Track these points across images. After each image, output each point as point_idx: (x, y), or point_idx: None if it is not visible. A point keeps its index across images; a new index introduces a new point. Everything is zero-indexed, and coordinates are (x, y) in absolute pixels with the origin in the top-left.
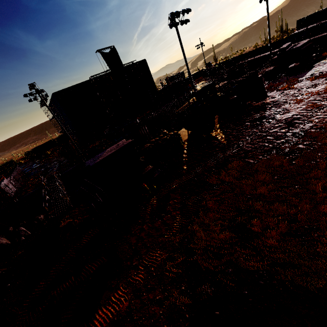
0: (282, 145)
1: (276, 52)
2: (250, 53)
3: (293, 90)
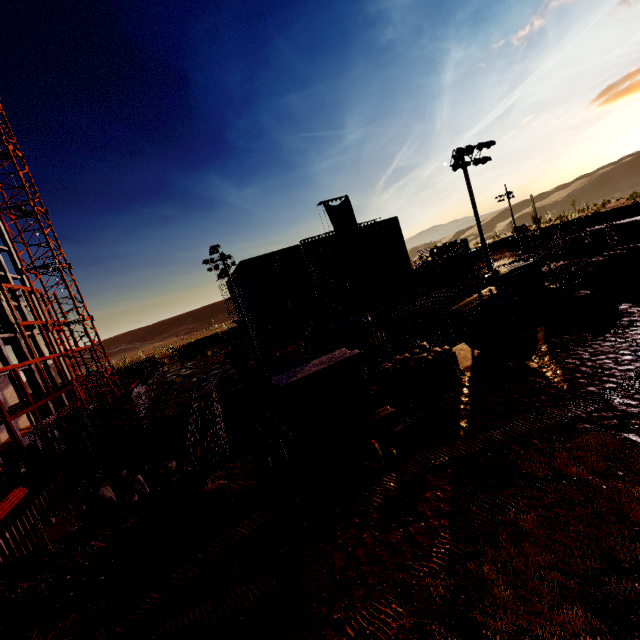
0: None
1: None
2: (619, 210)
3: None
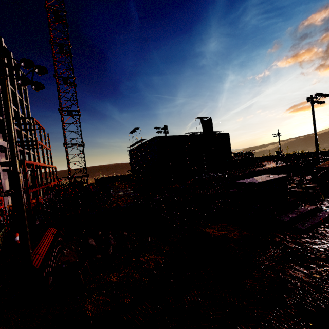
0: None
1: None
2: (325, 152)
3: None
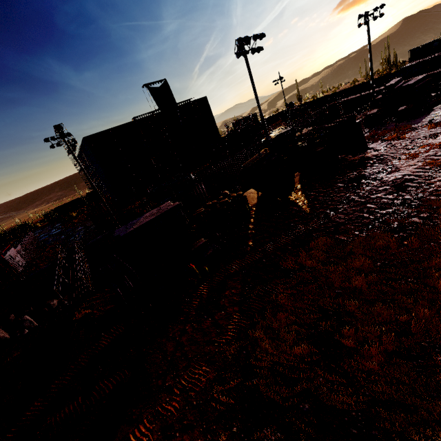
0: (388, 217)
1: (381, 90)
2: (345, 91)
3: (404, 141)
